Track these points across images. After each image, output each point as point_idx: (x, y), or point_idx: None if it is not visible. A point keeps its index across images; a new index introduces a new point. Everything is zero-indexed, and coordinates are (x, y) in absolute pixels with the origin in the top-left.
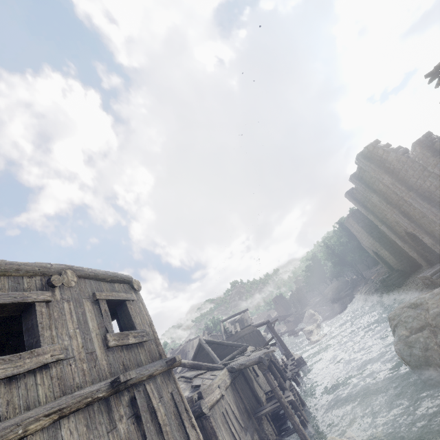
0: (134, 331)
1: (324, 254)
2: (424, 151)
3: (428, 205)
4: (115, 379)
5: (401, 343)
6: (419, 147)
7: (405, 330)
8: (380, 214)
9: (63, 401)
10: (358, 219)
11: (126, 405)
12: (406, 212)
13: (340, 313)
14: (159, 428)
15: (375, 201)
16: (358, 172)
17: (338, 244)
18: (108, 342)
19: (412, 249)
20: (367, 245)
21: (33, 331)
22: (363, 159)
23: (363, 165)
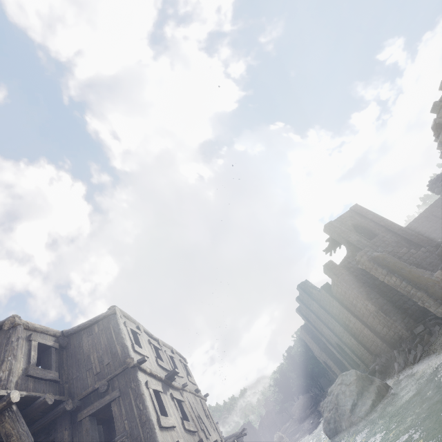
0: (192, 378)
1: (288, 365)
2: (326, 292)
3: (339, 325)
4: (196, 389)
5: (325, 423)
6: (323, 290)
7: (327, 412)
8: (319, 328)
9: (189, 388)
10: (308, 331)
11: (198, 401)
12: (332, 328)
13: (306, 433)
14: (207, 415)
15: (313, 318)
16: (300, 296)
17: (298, 354)
18: (189, 378)
19: (343, 358)
20: (318, 354)
21: (174, 367)
22: (300, 289)
23: (301, 292)
